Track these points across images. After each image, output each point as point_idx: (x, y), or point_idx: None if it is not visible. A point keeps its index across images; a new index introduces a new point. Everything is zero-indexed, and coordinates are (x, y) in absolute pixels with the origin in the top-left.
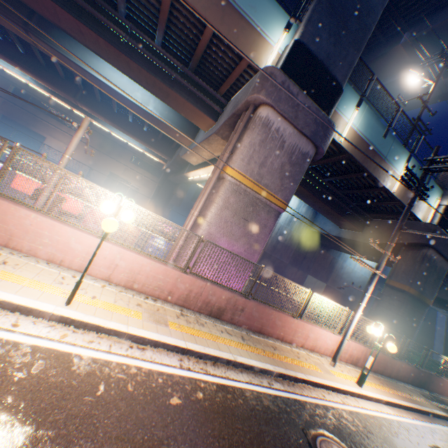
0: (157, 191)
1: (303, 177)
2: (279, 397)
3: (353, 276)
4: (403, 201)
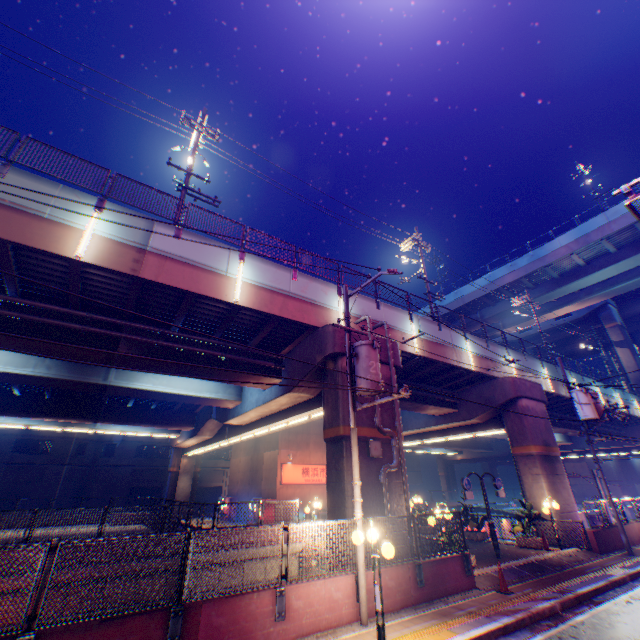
0: (447, 479)
1: None
2: None
3: (639, 467)
4: None
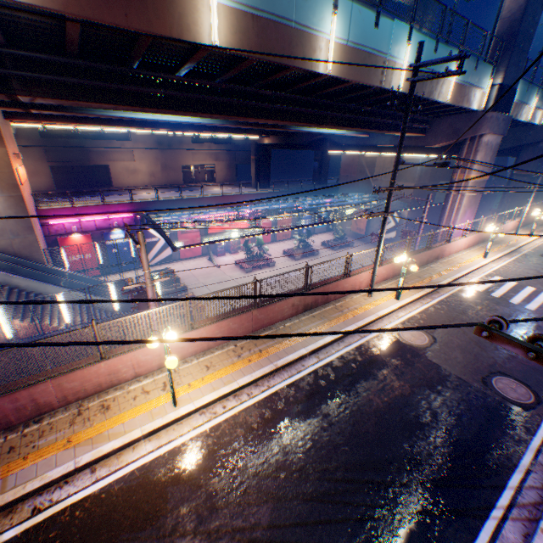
0: (257, 165)
1: None
2: (525, 253)
3: None
4: (530, 121)
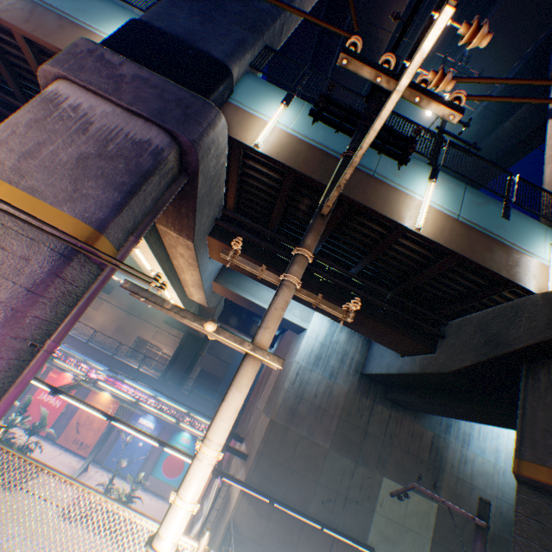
0: (178, 351)
1: (264, 247)
2: None
3: (502, 483)
4: (458, 248)
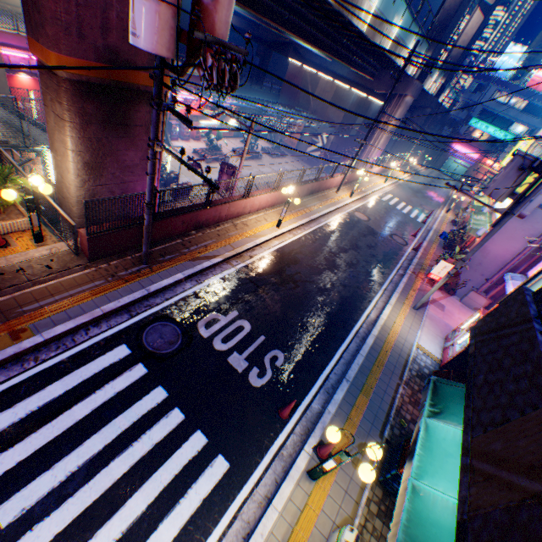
0: None
1: None
2: (401, 185)
3: (376, 107)
4: (428, 91)
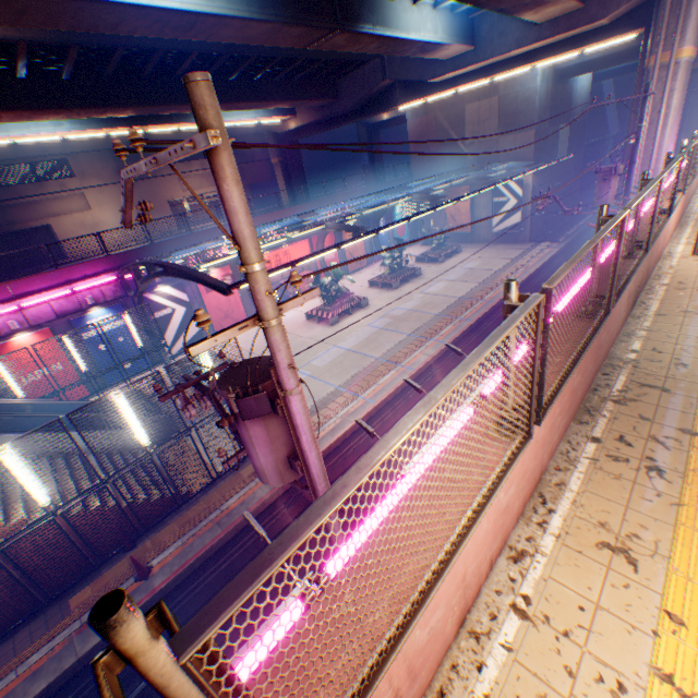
0: (285, 171)
1: None
2: None
3: (581, 96)
4: None
